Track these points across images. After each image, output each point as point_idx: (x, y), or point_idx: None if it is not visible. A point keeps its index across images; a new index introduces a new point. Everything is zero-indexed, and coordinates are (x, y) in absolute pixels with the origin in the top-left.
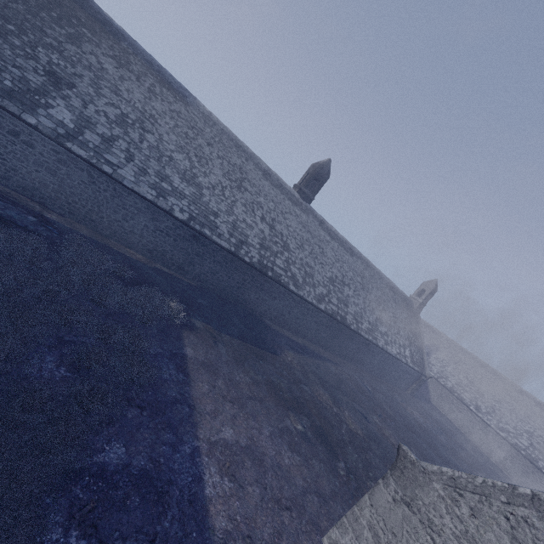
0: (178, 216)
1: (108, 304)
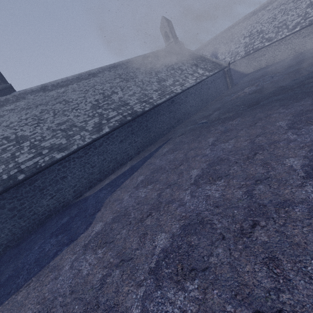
0: None
1: None
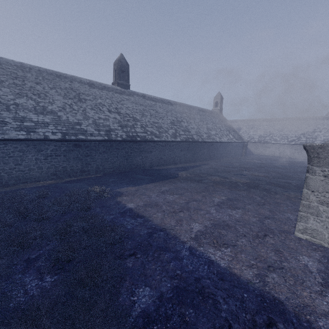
0: (53, 138)
1: (49, 215)
